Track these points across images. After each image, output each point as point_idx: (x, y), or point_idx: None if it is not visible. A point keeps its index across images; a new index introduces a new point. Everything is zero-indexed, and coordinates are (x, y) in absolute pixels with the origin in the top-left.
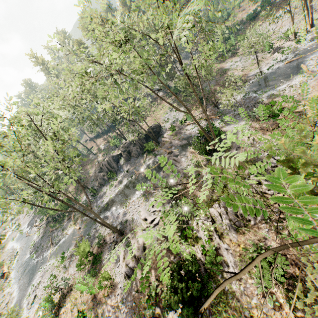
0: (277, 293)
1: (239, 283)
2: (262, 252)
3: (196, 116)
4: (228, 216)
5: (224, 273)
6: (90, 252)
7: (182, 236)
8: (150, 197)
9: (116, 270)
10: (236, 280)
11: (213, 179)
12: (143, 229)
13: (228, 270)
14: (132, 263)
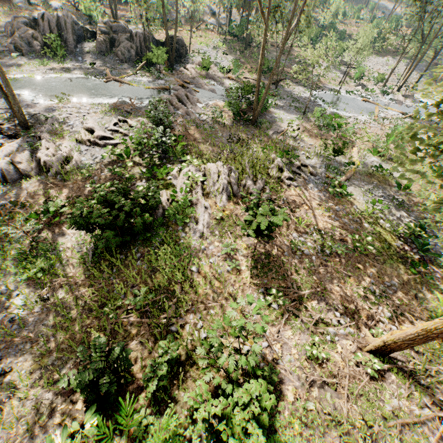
0: (242, 261)
1: (202, 241)
2: (264, 202)
3: (245, 76)
4: (229, 179)
5: (187, 227)
6: None
7: (149, 171)
8: (117, 114)
9: None
10: (200, 238)
11: (229, 142)
12: (78, 140)
13: (195, 227)
14: (28, 166)
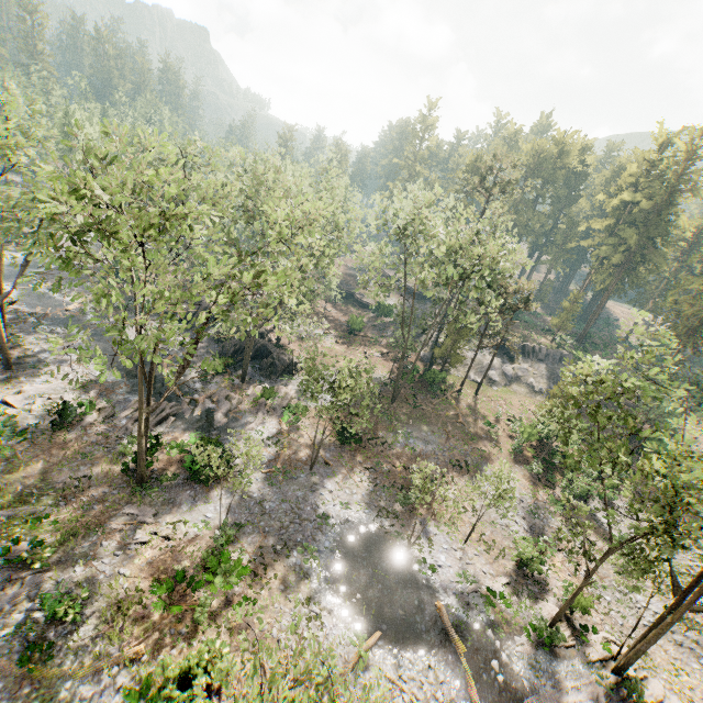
0: None
1: None
2: None
3: (306, 430)
4: None
5: None
6: None
7: None
8: (81, 391)
9: None
10: None
11: (64, 482)
12: None
13: None
14: None
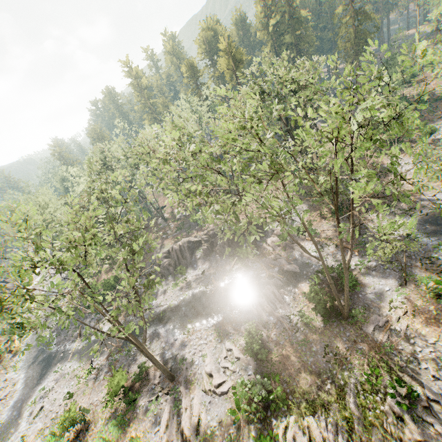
0: None
1: None
2: None
3: (322, 230)
4: None
5: None
6: (124, 387)
7: None
8: (225, 338)
9: (152, 437)
10: None
11: (326, 362)
12: (203, 390)
13: None
14: (177, 441)
